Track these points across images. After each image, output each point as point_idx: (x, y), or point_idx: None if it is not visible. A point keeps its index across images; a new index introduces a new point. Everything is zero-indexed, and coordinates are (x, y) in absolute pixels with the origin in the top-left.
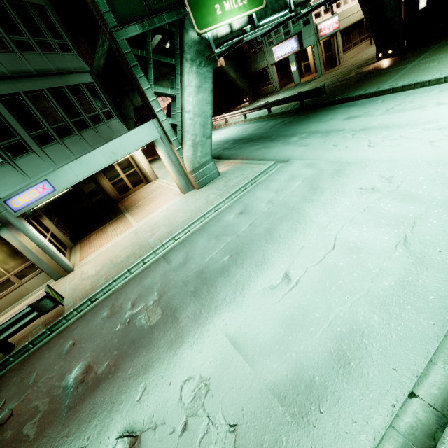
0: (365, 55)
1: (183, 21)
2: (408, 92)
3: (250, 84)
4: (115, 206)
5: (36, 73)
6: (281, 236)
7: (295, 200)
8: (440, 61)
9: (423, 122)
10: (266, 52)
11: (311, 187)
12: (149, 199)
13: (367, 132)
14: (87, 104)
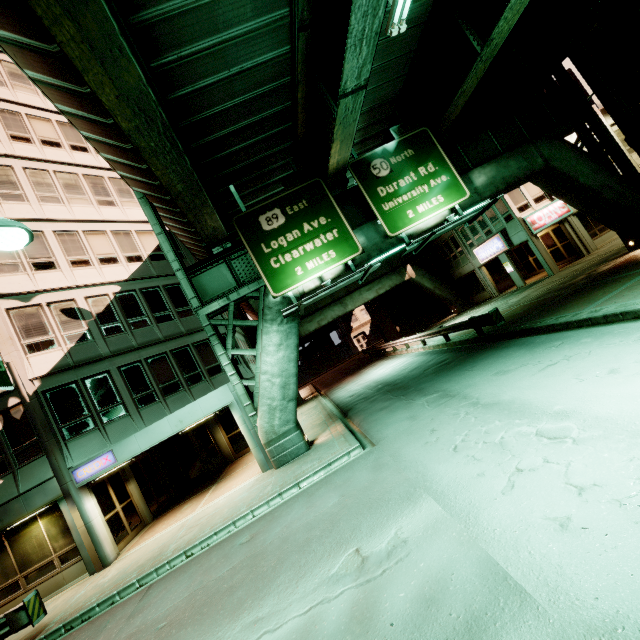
0: None
1: (265, 287)
2: (604, 328)
3: (457, 291)
4: (224, 468)
5: (163, 339)
6: (219, 612)
7: (298, 538)
8: None
9: (553, 411)
10: (468, 254)
11: (333, 516)
12: (245, 467)
13: (481, 413)
14: (210, 356)
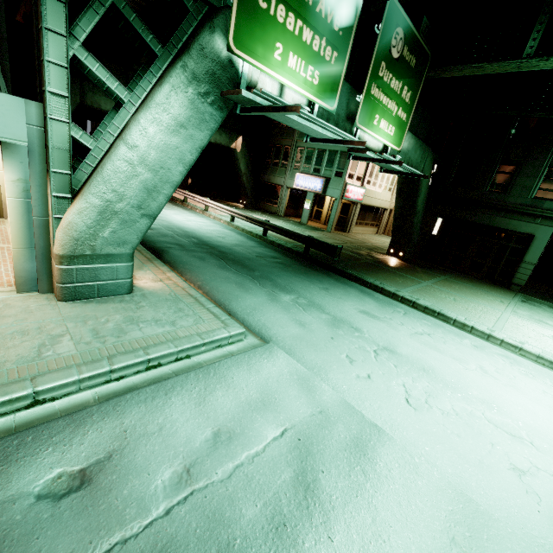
0: (373, 240)
1: (215, 10)
2: (433, 319)
3: (256, 190)
4: None
5: None
6: None
7: (254, 518)
8: (456, 299)
9: (478, 397)
10: (288, 171)
11: (302, 474)
12: None
13: (397, 362)
14: None
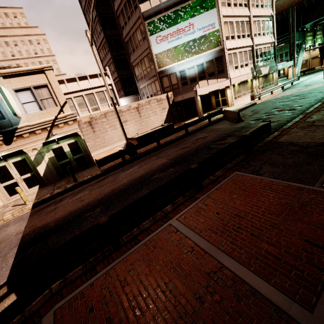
0: None
1: (302, 43)
2: None
3: None
4: None
5: None
6: None
7: None
8: None
9: None
10: None
11: None
12: None
13: None
14: None
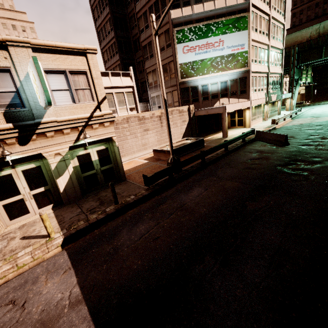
0: None
1: (298, 79)
2: None
3: None
4: None
5: None
6: None
7: None
8: None
9: None
10: None
11: None
12: None
13: None
14: None
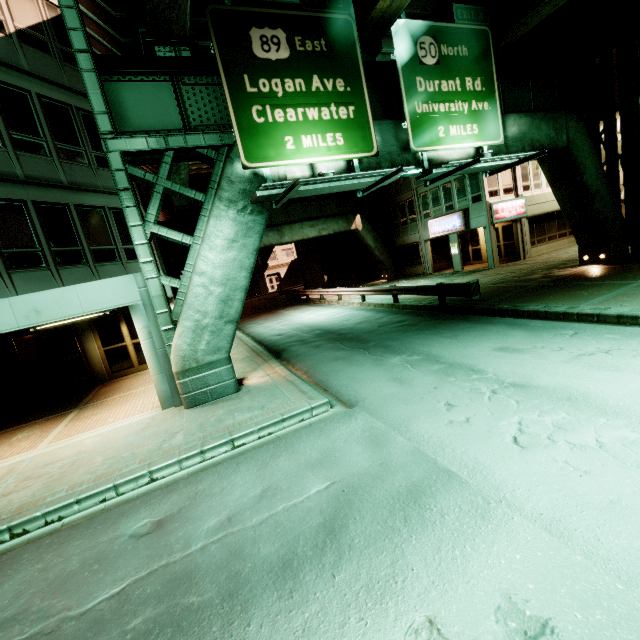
0: (564, 254)
1: (230, 148)
2: (629, 329)
3: (394, 258)
4: (90, 389)
5: (23, 179)
6: None
7: (266, 554)
8: None
9: None
10: (419, 224)
11: (330, 520)
12: (128, 395)
13: (523, 396)
14: (102, 233)
